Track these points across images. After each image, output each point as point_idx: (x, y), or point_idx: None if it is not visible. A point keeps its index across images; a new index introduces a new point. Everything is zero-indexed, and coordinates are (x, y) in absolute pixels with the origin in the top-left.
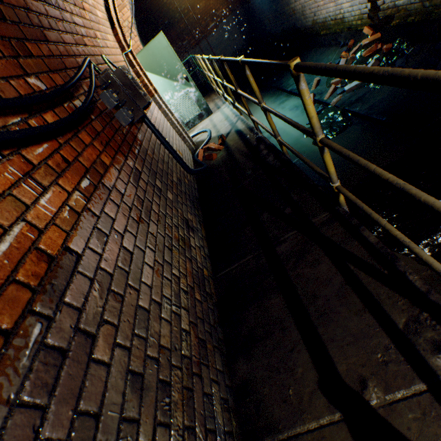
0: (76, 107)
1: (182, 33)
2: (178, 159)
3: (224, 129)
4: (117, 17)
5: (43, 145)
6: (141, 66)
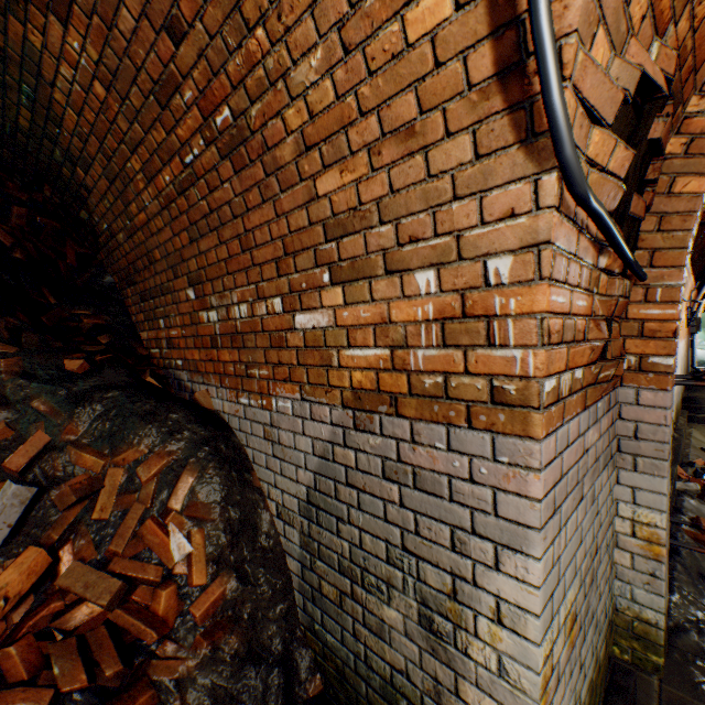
0: None
1: None
2: (691, 357)
3: None
4: (704, 298)
5: None
6: None
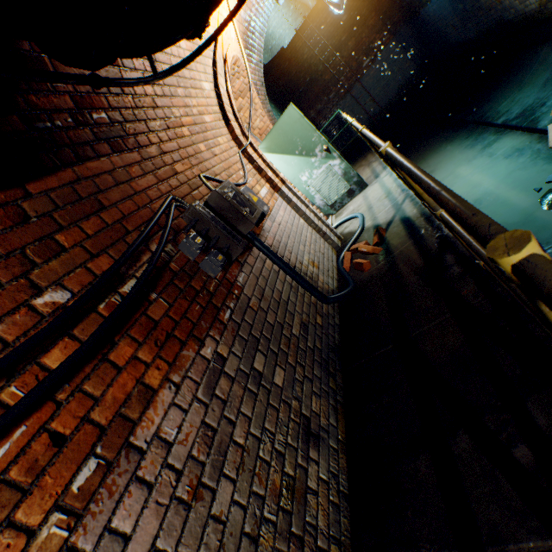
0: (123, 296)
1: (328, 85)
2: (306, 286)
3: (384, 214)
4: (233, 110)
5: (13, 434)
6: (264, 157)
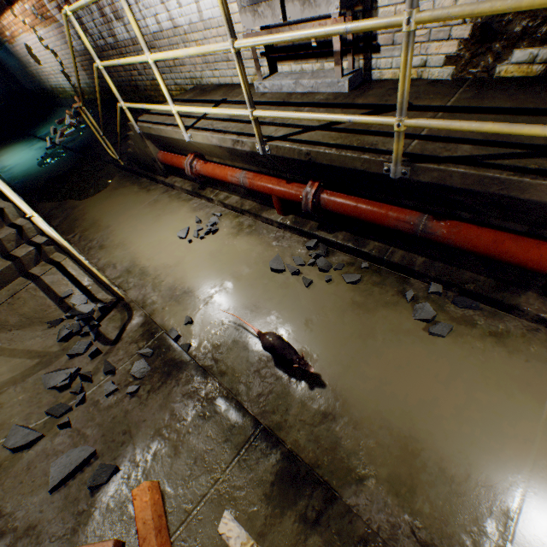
0: None
1: None
2: None
3: None
4: None
5: None
6: None
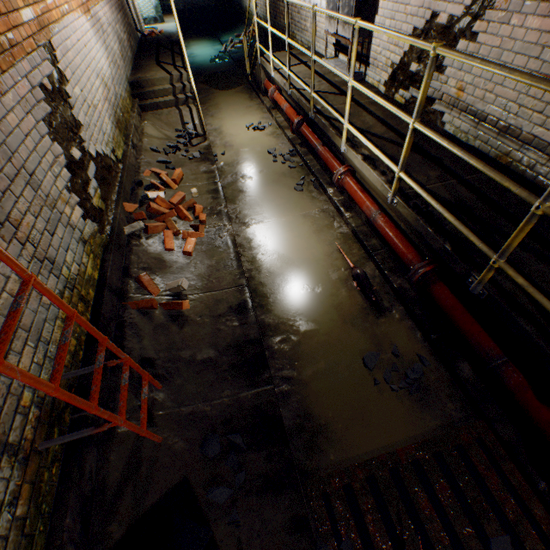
0: None
1: None
2: (133, 19)
3: (166, 30)
4: None
5: None
6: None
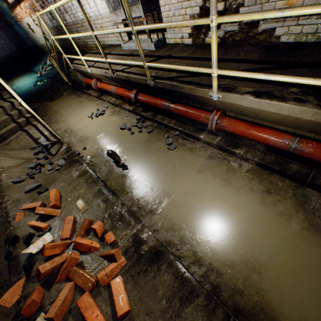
0: None
1: None
2: None
3: None
4: None
5: None
6: None
